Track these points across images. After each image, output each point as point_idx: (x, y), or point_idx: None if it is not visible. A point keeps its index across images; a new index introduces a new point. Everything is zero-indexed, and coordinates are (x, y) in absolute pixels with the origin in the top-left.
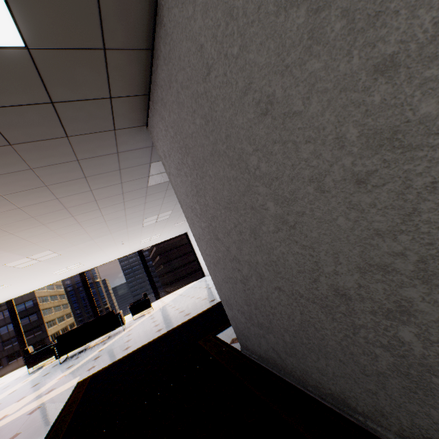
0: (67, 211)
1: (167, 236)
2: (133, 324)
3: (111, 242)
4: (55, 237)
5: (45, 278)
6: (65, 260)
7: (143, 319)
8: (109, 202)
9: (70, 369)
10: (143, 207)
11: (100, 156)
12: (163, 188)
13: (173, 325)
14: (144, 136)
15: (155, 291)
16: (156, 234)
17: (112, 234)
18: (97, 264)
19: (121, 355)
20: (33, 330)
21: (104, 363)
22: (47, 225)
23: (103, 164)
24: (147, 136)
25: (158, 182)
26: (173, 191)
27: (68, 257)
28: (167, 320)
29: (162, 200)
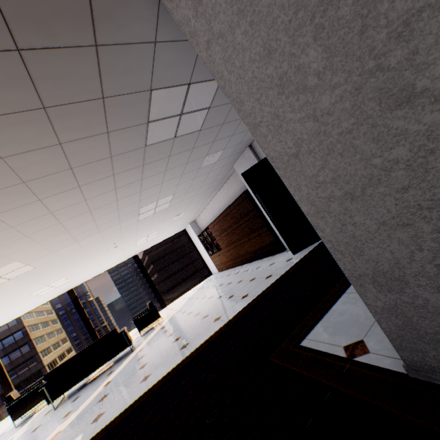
0: (27, 189)
1: (165, 234)
2: (142, 342)
3: (101, 245)
4: (20, 240)
5: (24, 302)
6: (45, 275)
7: (154, 333)
8: (92, 173)
9: (68, 419)
10: (138, 187)
11: (63, 47)
12: (165, 153)
13: (204, 336)
14: (142, 6)
15: (159, 299)
16: (153, 232)
17: (102, 233)
18: (87, 277)
19: (140, 392)
20: (26, 362)
21: (116, 408)
22: (0, 216)
23: (72, 77)
24: (148, 5)
25: (160, 139)
26: (177, 159)
27: (48, 270)
28: (189, 331)
29: (162, 176)
